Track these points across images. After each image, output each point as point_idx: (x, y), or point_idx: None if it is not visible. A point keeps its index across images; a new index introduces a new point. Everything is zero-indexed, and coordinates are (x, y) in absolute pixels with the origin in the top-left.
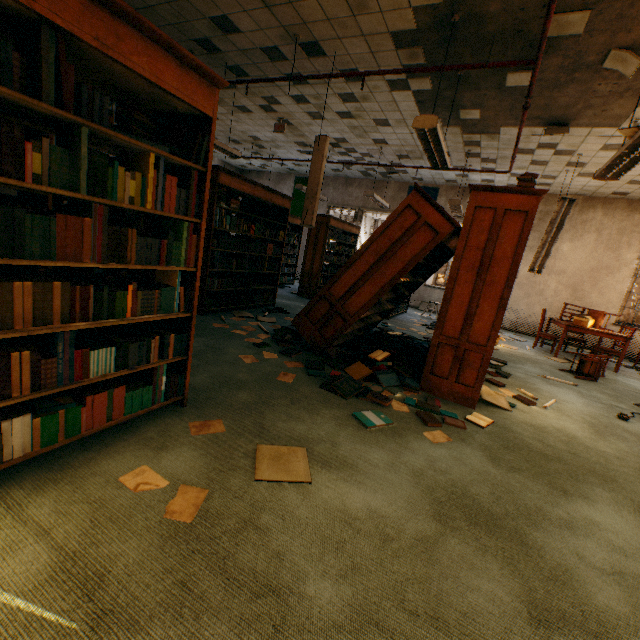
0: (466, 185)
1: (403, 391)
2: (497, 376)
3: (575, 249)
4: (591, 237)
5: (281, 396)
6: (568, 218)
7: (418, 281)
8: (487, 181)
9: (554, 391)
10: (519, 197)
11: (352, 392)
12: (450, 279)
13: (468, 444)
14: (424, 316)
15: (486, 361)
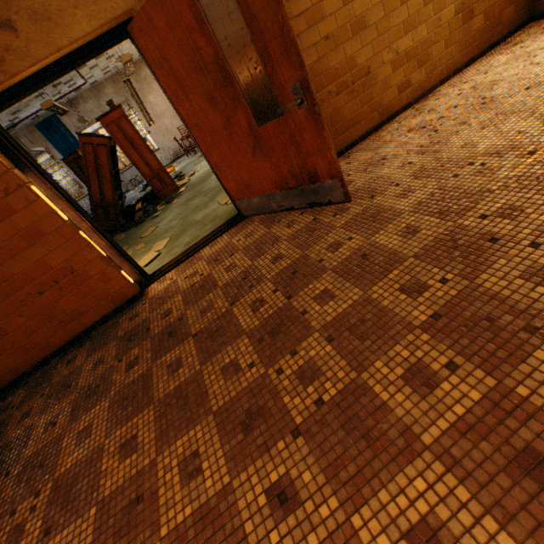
0: (69, 100)
1: (159, 206)
2: (182, 178)
3: (157, 96)
4: (156, 85)
5: (129, 237)
6: (137, 82)
7: (117, 170)
8: (78, 90)
9: (200, 165)
10: (116, 112)
11: (145, 218)
12: (128, 157)
13: (184, 195)
14: (137, 190)
15: (167, 172)
